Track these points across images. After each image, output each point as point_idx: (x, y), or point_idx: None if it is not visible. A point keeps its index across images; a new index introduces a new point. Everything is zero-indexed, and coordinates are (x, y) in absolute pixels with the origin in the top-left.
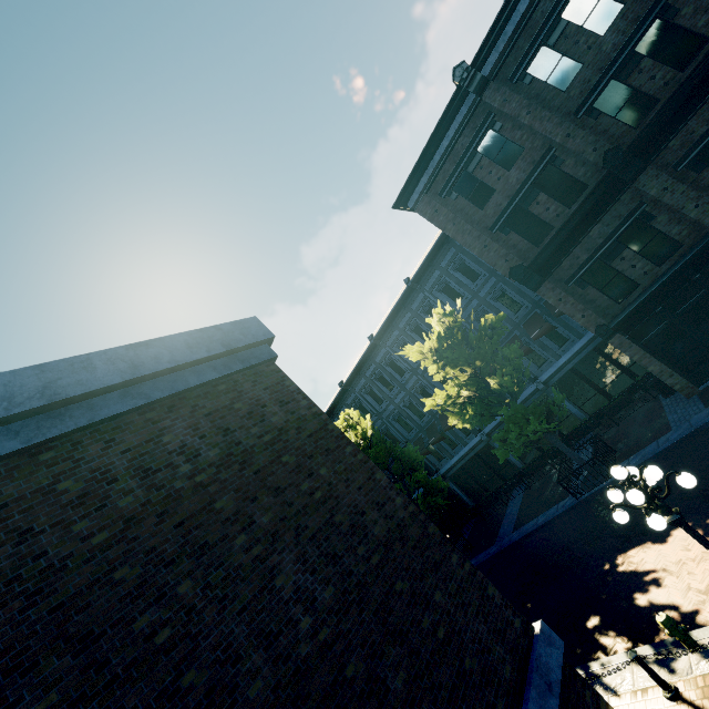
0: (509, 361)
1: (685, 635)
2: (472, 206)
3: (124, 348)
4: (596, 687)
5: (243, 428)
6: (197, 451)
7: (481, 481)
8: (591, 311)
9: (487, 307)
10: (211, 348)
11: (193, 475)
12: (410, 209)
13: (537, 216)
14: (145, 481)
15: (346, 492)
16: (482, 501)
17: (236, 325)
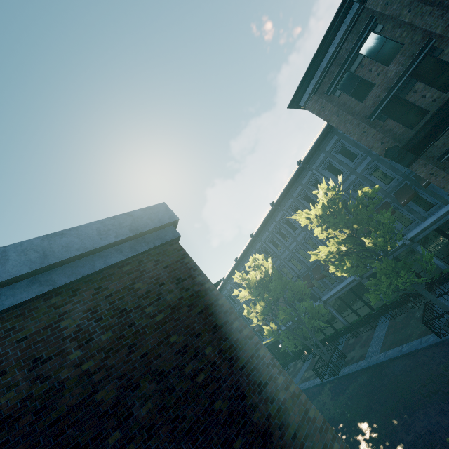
0: (382, 225)
1: None
2: (353, 100)
3: (40, 238)
4: None
5: (138, 308)
6: (90, 335)
7: (353, 308)
8: None
9: (363, 180)
10: (119, 233)
11: (81, 363)
12: (301, 108)
13: (413, 103)
14: (32, 372)
15: (228, 373)
16: (354, 324)
17: (146, 211)
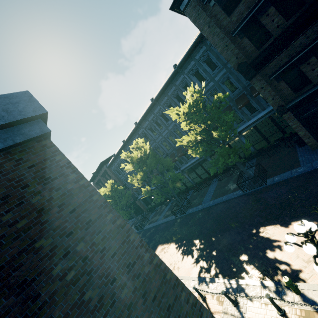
0: (226, 123)
1: (295, 288)
2: (223, 13)
3: None
4: (241, 293)
5: None
6: None
7: (199, 174)
8: (278, 97)
9: (218, 87)
10: None
11: None
12: (181, 13)
13: (264, 26)
14: None
15: (100, 263)
16: (198, 184)
17: None
